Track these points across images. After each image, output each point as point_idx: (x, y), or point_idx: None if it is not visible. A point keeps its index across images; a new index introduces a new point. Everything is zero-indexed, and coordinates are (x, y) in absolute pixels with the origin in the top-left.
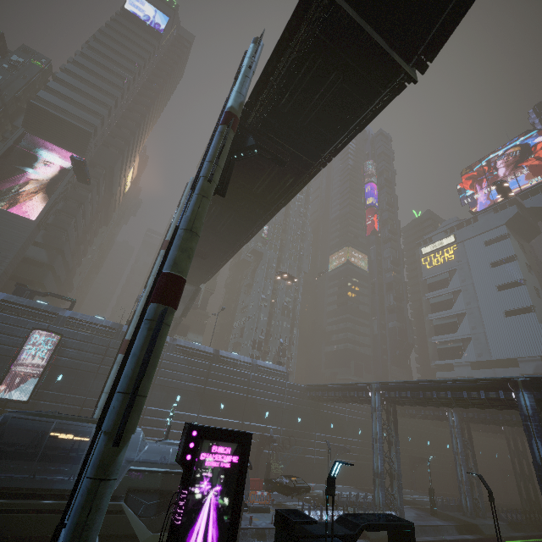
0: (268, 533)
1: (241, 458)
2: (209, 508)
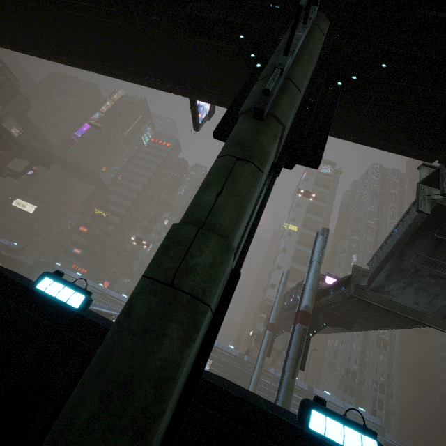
0: None
1: None
2: None
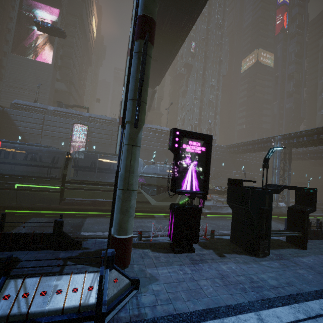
0: (212, 207)
1: (207, 149)
2: (191, 171)
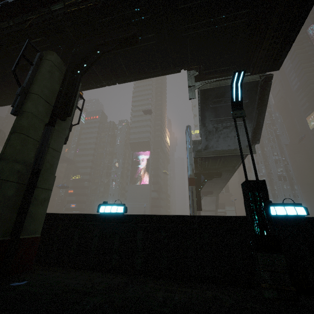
0: None
1: None
2: None
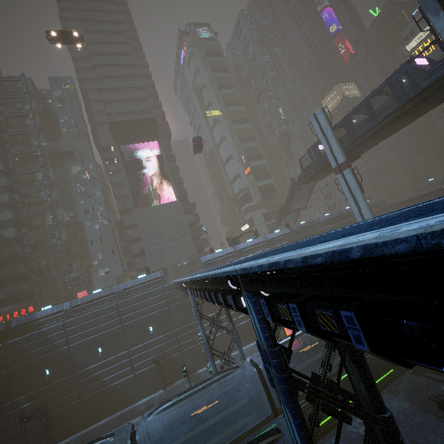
0: None
1: None
2: None
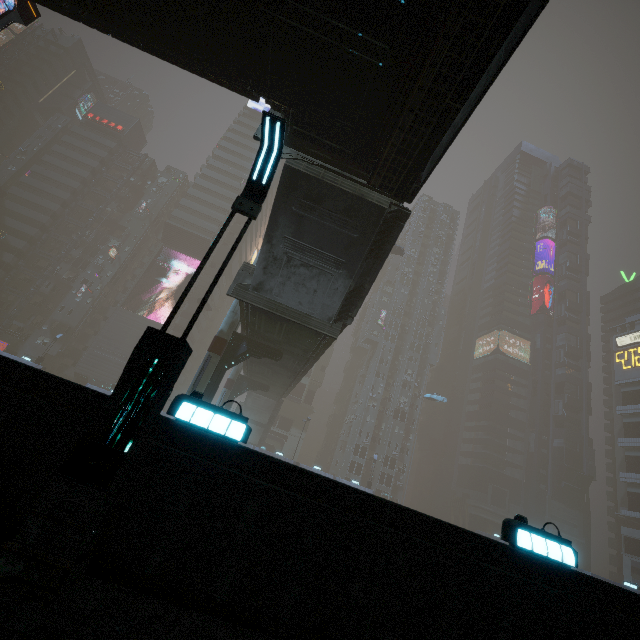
0: None
1: None
2: None
